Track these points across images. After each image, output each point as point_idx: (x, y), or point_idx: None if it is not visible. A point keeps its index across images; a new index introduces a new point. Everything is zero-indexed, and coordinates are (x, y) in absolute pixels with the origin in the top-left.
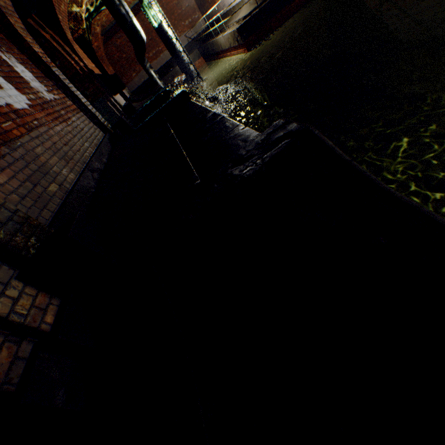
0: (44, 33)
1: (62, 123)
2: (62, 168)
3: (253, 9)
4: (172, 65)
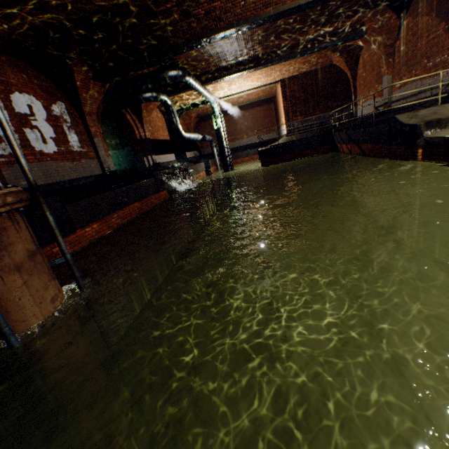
0: (128, 116)
1: (69, 162)
2: (40, 178)
3: (279, 143)
4: (240, 150)
